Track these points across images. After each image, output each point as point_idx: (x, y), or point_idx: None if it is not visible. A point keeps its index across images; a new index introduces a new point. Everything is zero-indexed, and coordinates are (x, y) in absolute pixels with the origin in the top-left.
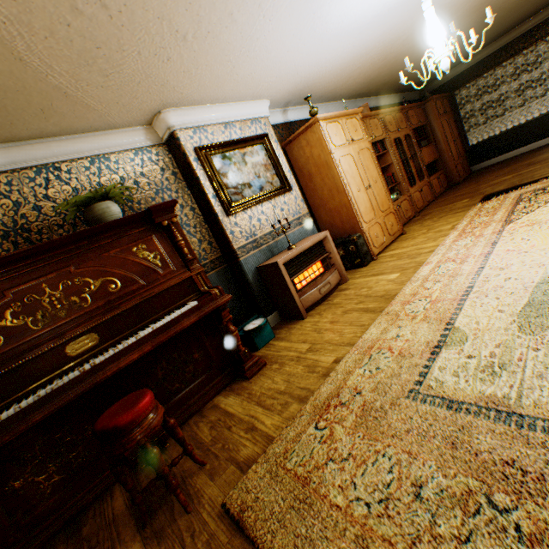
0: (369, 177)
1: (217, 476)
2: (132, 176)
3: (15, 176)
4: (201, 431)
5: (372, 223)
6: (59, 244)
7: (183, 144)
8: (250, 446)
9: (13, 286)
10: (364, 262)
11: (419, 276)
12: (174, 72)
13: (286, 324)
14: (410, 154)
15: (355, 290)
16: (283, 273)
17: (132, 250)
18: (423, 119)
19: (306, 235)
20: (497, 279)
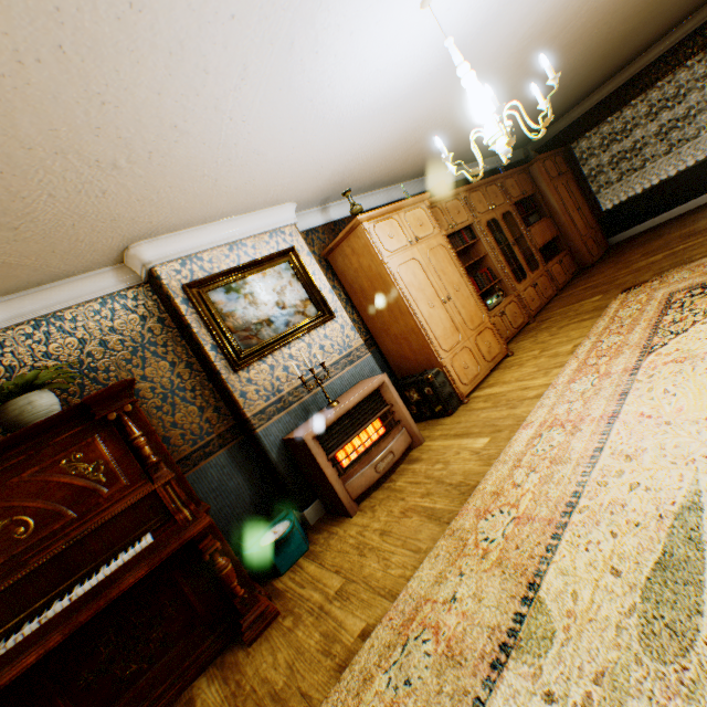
0: (447, 285)
1: None
2: (97, 334)
3: None
4: None
5: (457, 349)
6: None
7: (165, 283)
8: None
9: None
10: (448, 410)
11: (512, 452)
12: (123, 203)
13: (329, 523)
14: (514, 237)
15: (427, 464)
16: (313, 451)
17: (60, 464)
18: (529, 187)
19: (362, 376)
20: (619, 481)
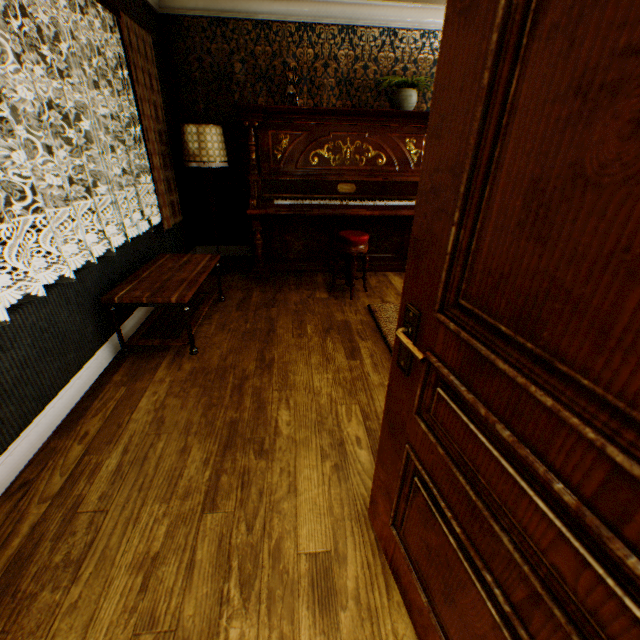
0: None
1: (370, 298)
2: None
3: (366, 33)
4: (371, 280)
5: None
6: (369, 115)
7: None
8: (392, 299)
9: (334, 132)
10: None
11: None
12: None
13: None
14: None
15: None
16: None
17: (405, 140)
18: None
19: None
20: None
